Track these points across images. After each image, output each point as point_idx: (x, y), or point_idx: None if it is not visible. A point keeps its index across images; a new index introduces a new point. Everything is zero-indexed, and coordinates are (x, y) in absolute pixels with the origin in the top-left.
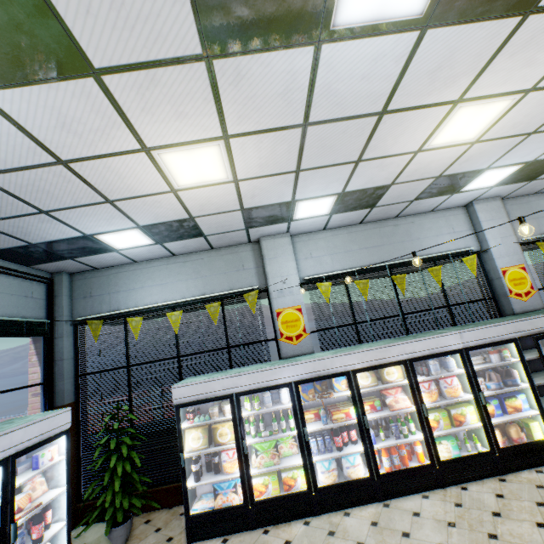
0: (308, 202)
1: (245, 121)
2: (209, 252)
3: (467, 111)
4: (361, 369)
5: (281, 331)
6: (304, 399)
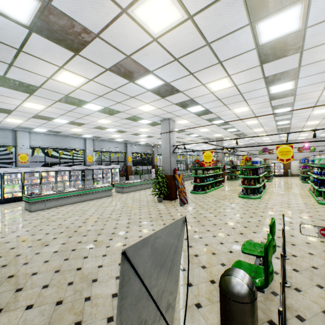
0: (39, 129)
1: (32, 121)
2: None
3: (76, 129)
4: (44, 171)
5: (19, 160)
6: (26, 176)
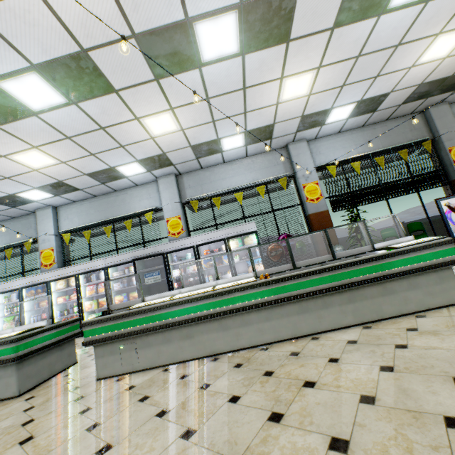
0: (24, 194)
1: None
2: (14, 220)
3: (20, 157)
4: (54, 280)
5: (42, 262)
6: (27, 296)
